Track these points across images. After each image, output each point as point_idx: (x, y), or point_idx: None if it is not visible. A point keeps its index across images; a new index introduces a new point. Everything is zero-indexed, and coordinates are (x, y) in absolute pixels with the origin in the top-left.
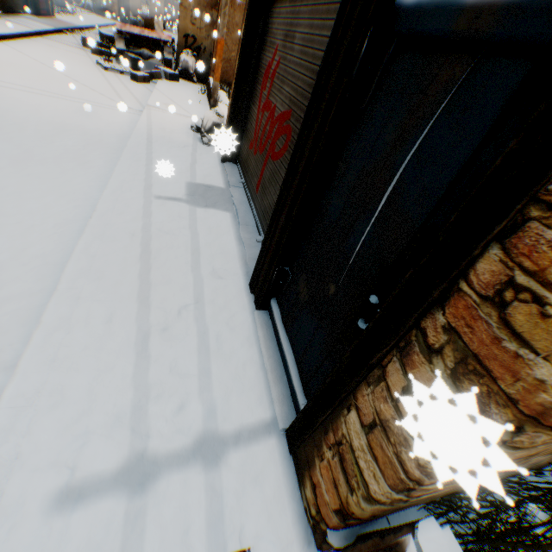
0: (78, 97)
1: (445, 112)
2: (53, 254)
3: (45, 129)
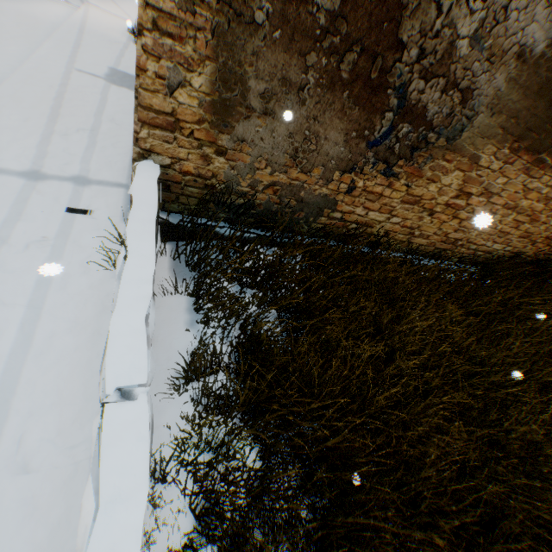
0: None
1: None
2: None
3: None
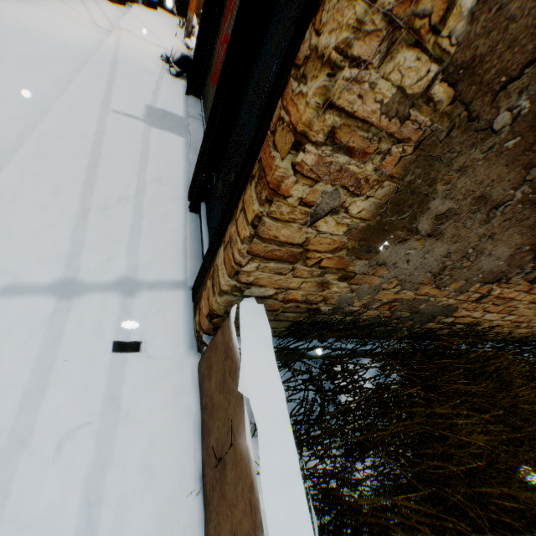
0: (43, 4)
1: (293, 24)
2: (8, 140)
3: (5, 30)
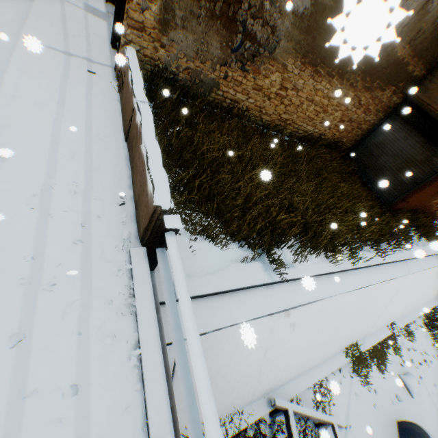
0: None
1: None
2: (22, 6)
3: None
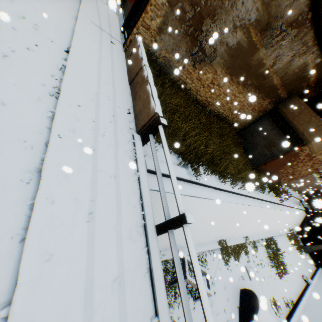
0: None
1: None
2: None
3: None
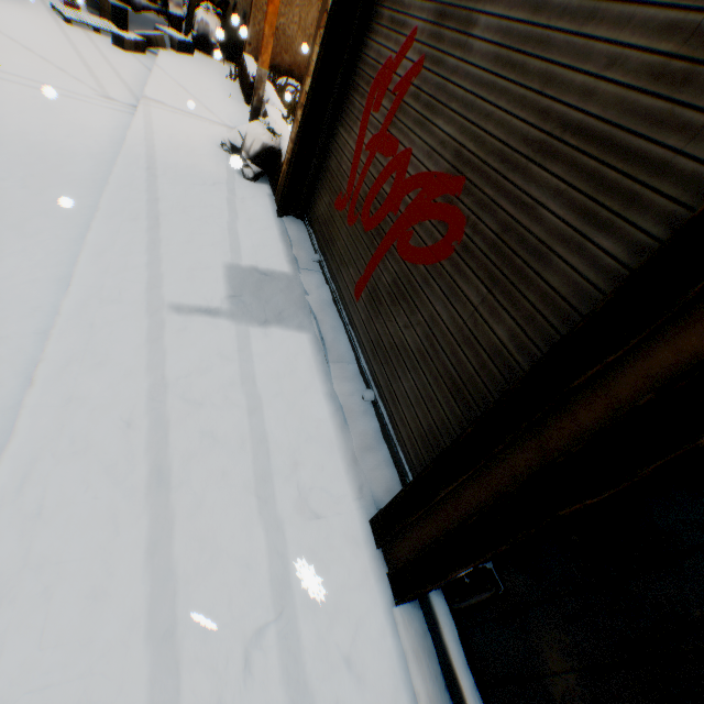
0: (14, 71)
1: None
2: None
3: None
